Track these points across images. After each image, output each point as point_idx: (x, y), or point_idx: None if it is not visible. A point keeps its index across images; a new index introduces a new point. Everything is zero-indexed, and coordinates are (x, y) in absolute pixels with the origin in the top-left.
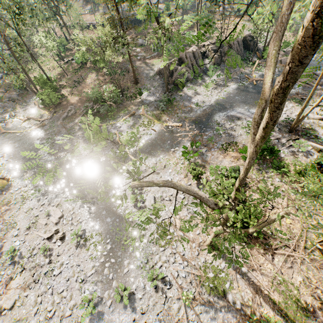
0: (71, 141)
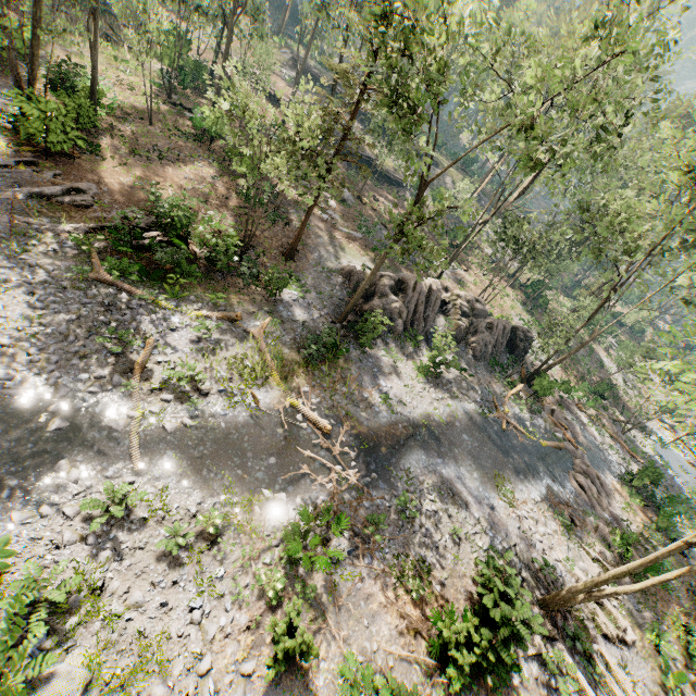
0: None
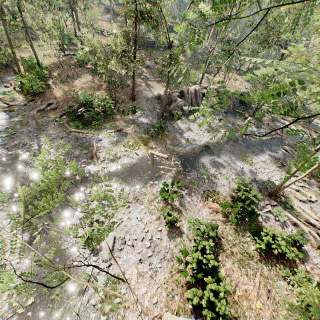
0: (37, 139)
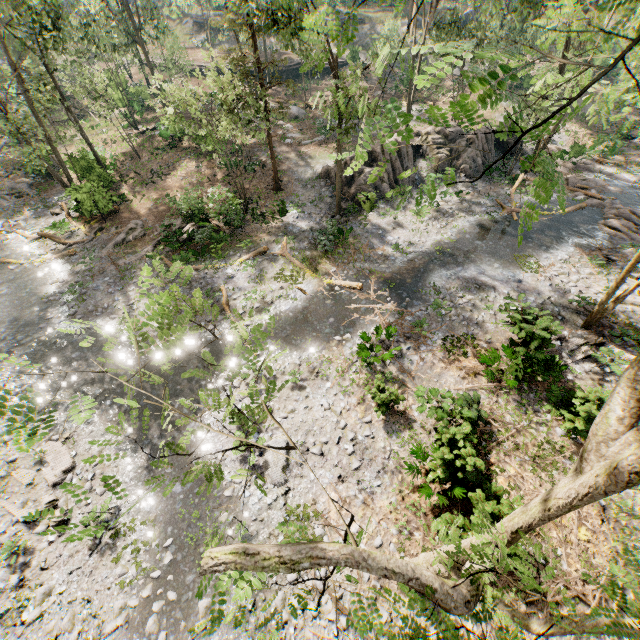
0: (123, 295)
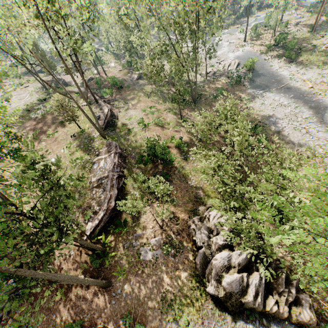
0: None
